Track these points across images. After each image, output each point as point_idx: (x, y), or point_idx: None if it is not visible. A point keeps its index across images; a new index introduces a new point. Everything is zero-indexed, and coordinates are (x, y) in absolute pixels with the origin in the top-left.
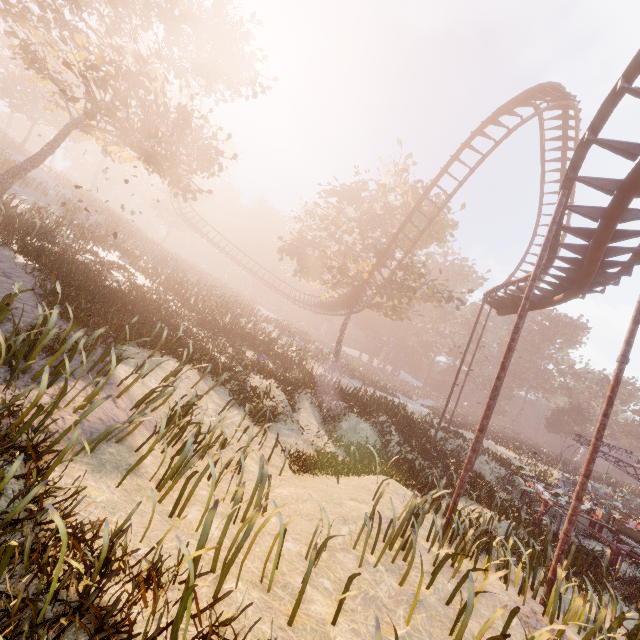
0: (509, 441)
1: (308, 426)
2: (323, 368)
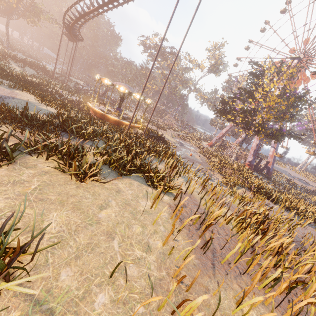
0: (87, 81)
1: (16, 69)
2: (2, 47)
